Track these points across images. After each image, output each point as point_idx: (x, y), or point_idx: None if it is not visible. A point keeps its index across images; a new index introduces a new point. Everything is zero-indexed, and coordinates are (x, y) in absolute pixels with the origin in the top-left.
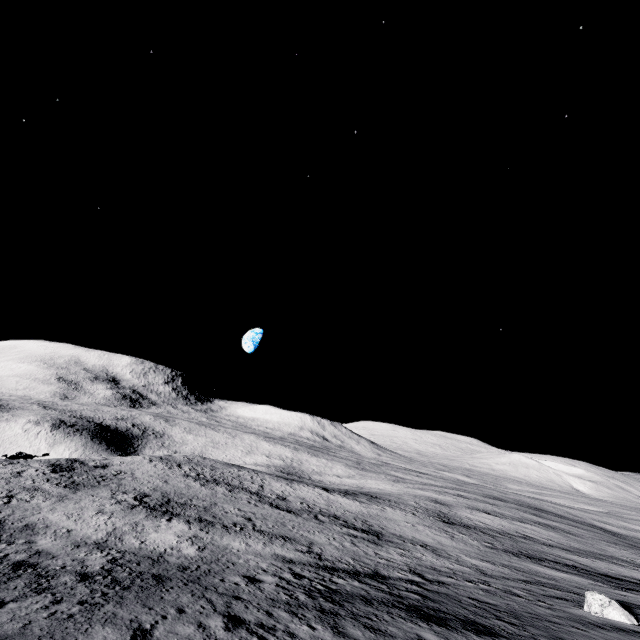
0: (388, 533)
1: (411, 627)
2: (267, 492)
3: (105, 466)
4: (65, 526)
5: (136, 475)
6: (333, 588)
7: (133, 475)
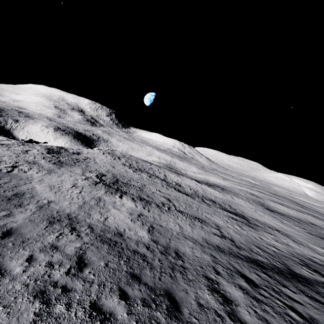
0: (248, 217)
1: None
2: (169, 180)
3: (78, 153)
4: (46, 197)
5: (96, 161)
6: (307, 318)
7: (94, 161)
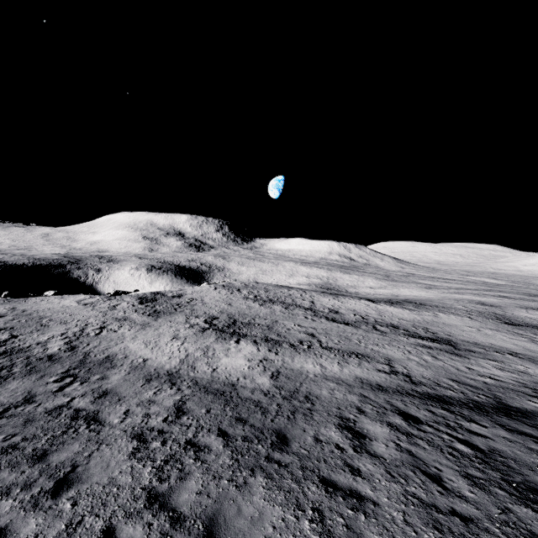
0: (459, 341)
1: None
2: (319, 307)
3: (180, 296)
4: (142, 355)
5: (205, 301)
6: (484, 450)
7: (202, 301)
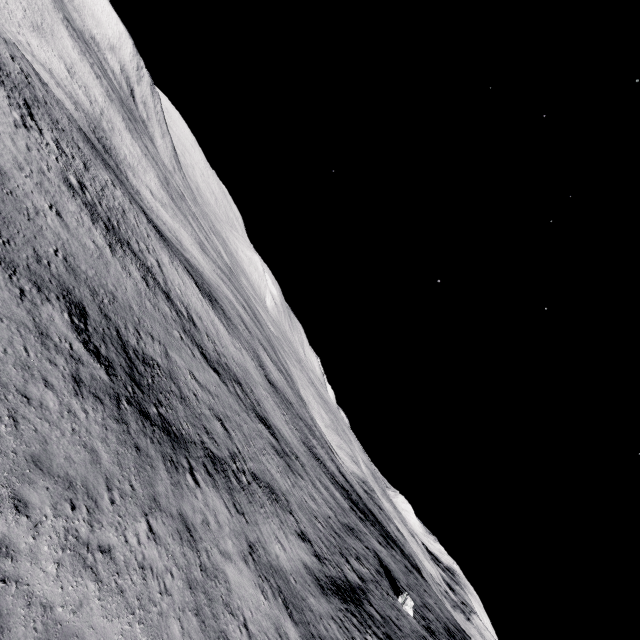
0: (273, 426)
1: None
2: (174, 293)
3: None
4: None
5: None
6: None
7: None
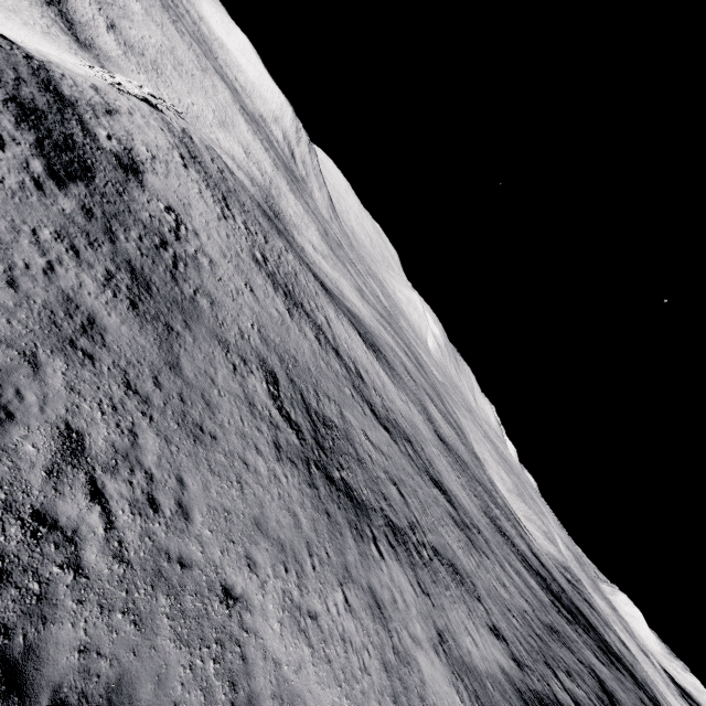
0: (449, 491)
1: None
2: (342, 349)
3: (135, 167)
4: None
5: (204, 244)
6: None
7: (201, 243)
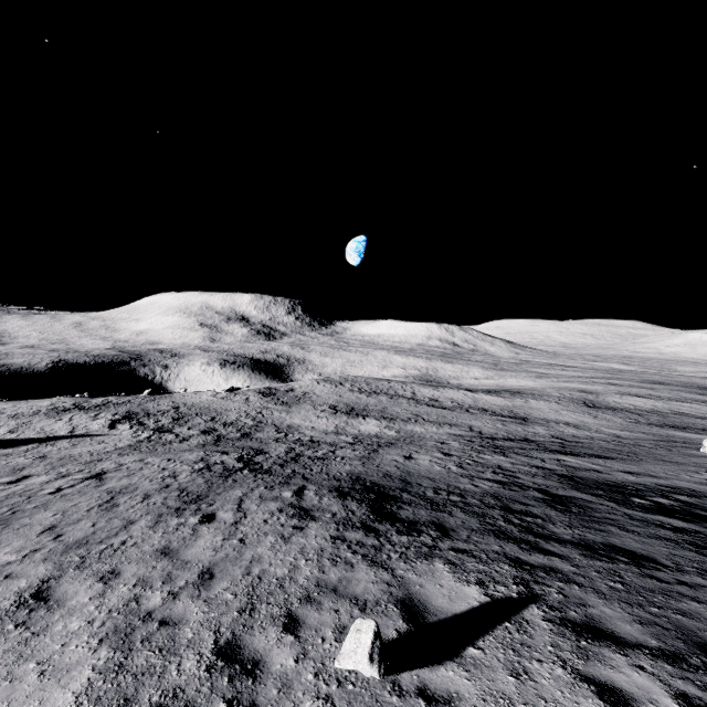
0: (533, 418)
1: (553, 456)
2: (420, 397)
3: (292, 390)
4: (308, 425)
5: (317, 394)
6: (497, 445)
7: (315, 394)
